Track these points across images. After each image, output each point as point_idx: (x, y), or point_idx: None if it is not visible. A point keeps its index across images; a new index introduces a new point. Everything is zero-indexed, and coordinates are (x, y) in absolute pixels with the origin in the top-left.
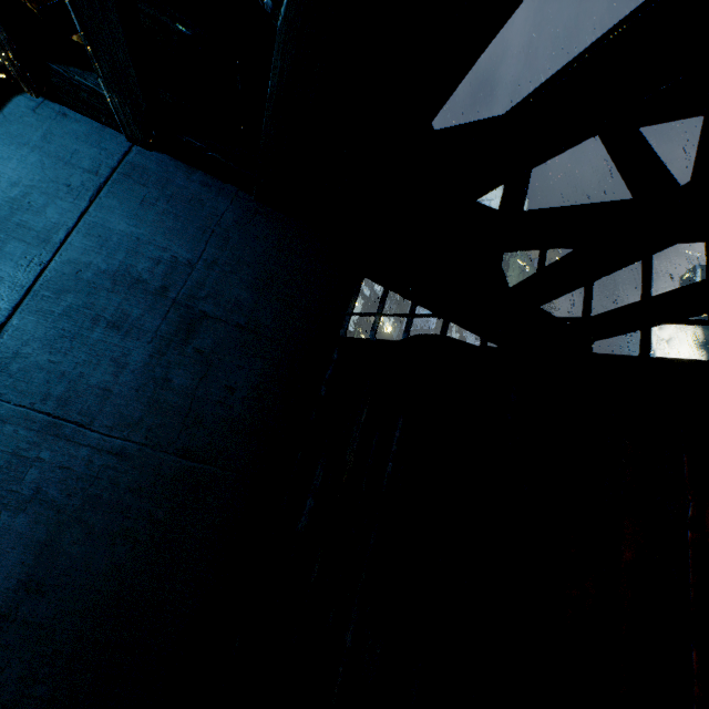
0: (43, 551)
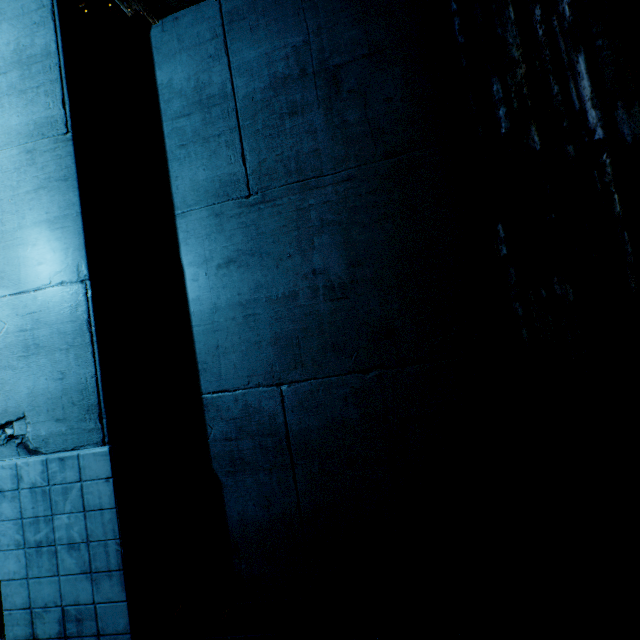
0: (346, 246)
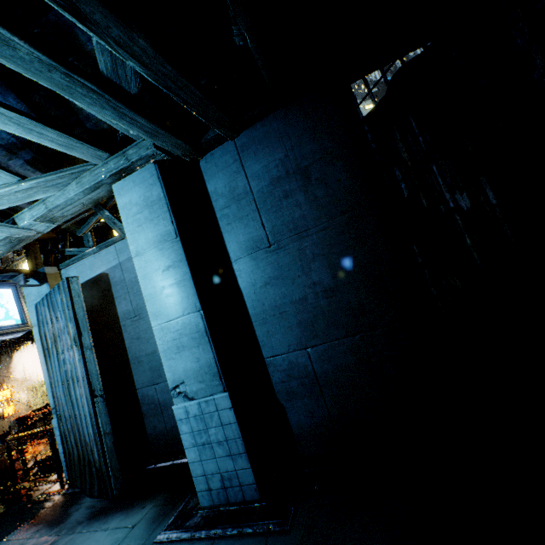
0: (330, 267)
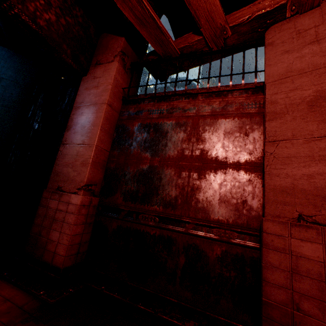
0: None
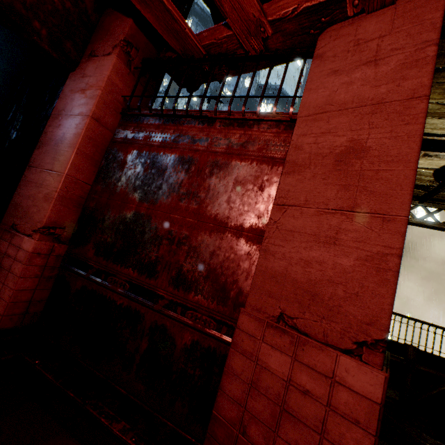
0: None
